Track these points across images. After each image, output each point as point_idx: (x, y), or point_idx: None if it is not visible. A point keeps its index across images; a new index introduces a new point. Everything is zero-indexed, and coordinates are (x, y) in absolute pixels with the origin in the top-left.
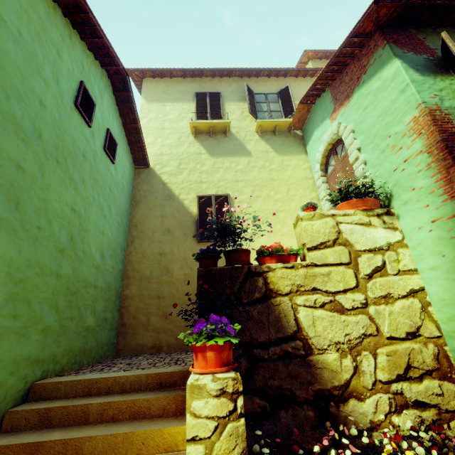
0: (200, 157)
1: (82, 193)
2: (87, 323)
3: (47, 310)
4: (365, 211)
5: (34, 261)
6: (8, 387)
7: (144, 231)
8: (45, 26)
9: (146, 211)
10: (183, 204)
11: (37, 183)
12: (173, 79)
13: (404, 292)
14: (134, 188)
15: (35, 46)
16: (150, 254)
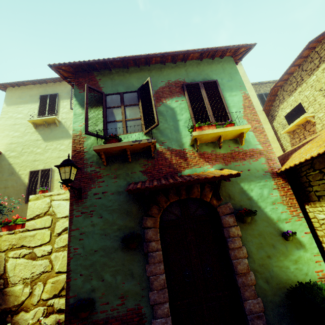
0: (37, 143)
1: None
2: None
3: None
4: None
5: None
6: None
7: None
8: None
9: None
10: (20, 177)
11: None
12: (27, 86)
13: None
14: None
15: None
16: None
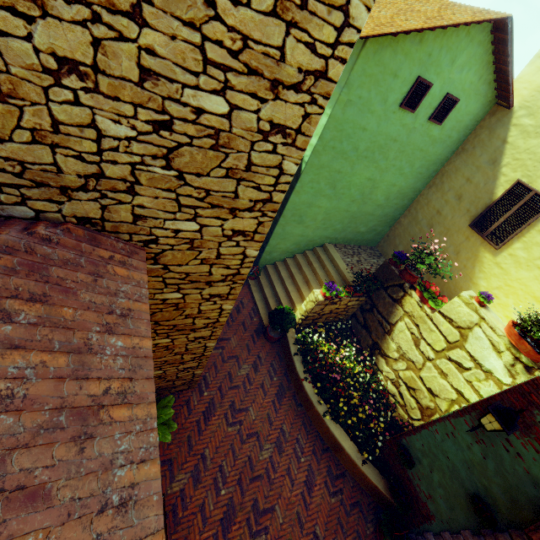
0: None
1: (382, 167)
2: (359, 230)
3: (338, 223)
4: (511, 345)
5: (337, 207)
6: (317, 241)
7: (444, 184)
8: (387, 65)
9: (461, 165)
10: (496, 179)
11: (348, 175)
12: None
13: (455, 386)
14: (473, 131)
15: (371, 93)
16: (432, 206)
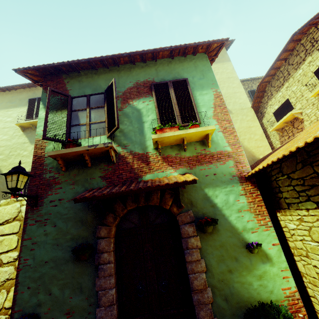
0: (24, 145)
1: None
2: None
3: None
4: None
5: None
6: None
7: None
8: None
9: None
10: None
11: None
12: (17, 90)
13: None
14: None
15: None
16: None
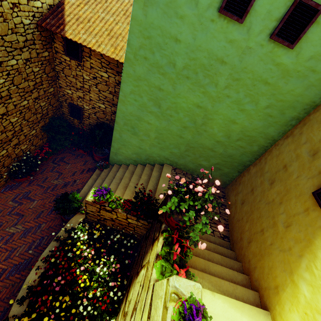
0: None
1: (212, 94)
2: (200, 162)
3: (174, 147)
4: None
5: (168, 128)
6: (157, 159)
7: (302, 134)
8: None
9: None
10: None
11: (171, 95)
12: None
13: None
14: None
15: None
16: (281, 159)
